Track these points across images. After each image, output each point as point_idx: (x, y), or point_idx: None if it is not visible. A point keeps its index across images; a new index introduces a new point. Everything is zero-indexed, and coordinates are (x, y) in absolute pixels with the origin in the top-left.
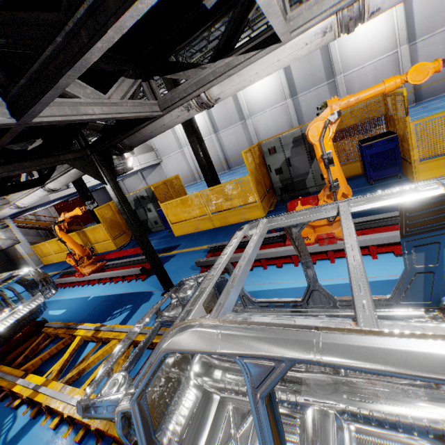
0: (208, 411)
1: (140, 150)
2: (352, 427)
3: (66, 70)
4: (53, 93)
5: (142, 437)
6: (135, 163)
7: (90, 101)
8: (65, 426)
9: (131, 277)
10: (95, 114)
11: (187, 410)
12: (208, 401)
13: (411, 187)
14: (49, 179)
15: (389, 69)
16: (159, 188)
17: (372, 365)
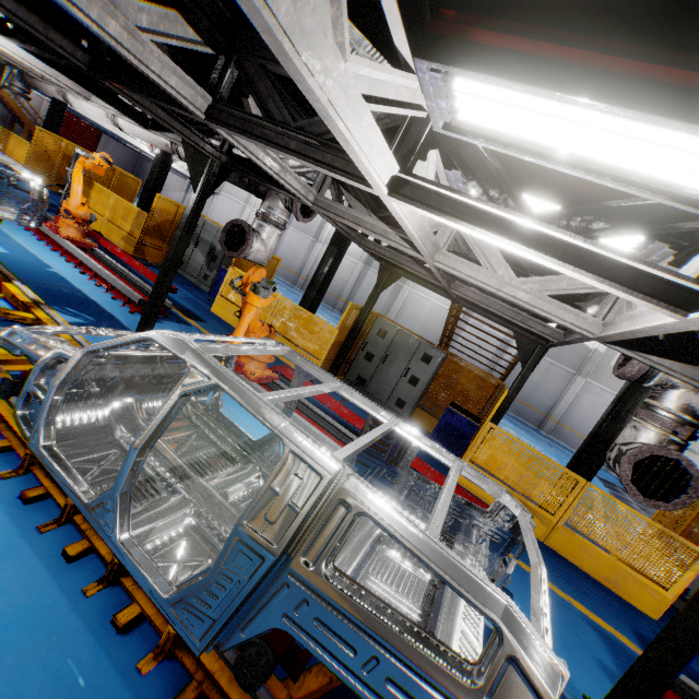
0: None
1: None
2: None
3: None
4: None
5: None
6: (183, 163)
7: None
8: None
9: None
10: None
11: None
12: None
13: None
14: None
15: (440, 320)
16: None
17: None
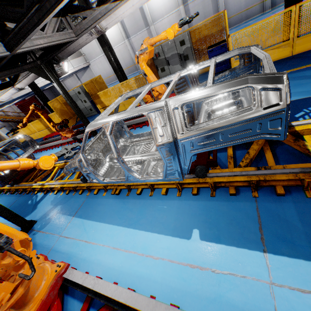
0: (113, 171)
1: (72, 55)
2: (156, 163)
3: (30, 33)
4: (25, 41)
5: (85, 164)
6: (70, 67)
7: (37, 37)
8: (60, 192)
9: (80, 140)
10: (41, 44)
11: (105, 171)
12: (113, 168)
13: (170, 76)
14: (17, 81)
15: None
16: (88, 85)
17: (123, 117)
